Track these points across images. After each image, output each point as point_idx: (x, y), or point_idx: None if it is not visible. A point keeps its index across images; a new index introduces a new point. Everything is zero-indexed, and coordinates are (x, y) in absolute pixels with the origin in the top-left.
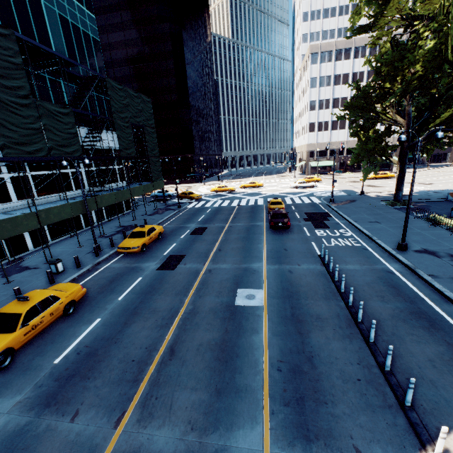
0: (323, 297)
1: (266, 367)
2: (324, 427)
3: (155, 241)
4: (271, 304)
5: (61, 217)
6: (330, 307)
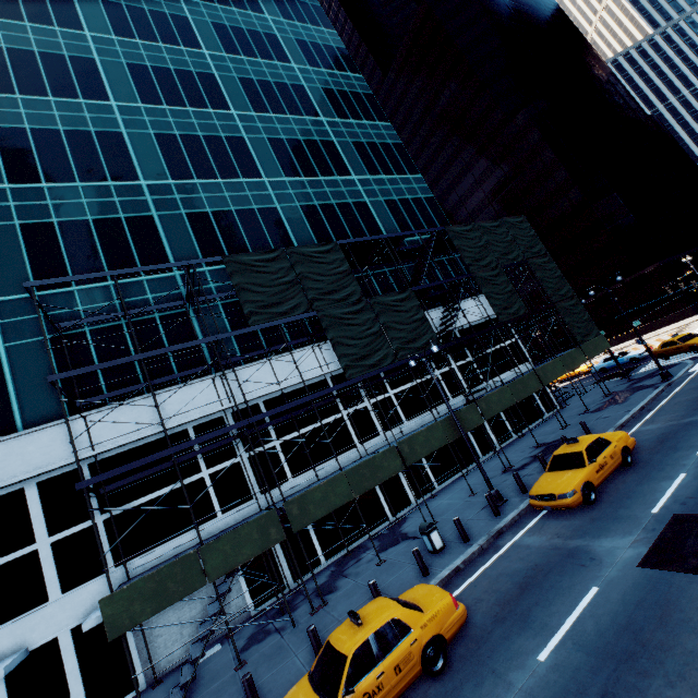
0: None
1: None
2: None
3: (618, 472)
4: None
5: (431, 447)
6: None
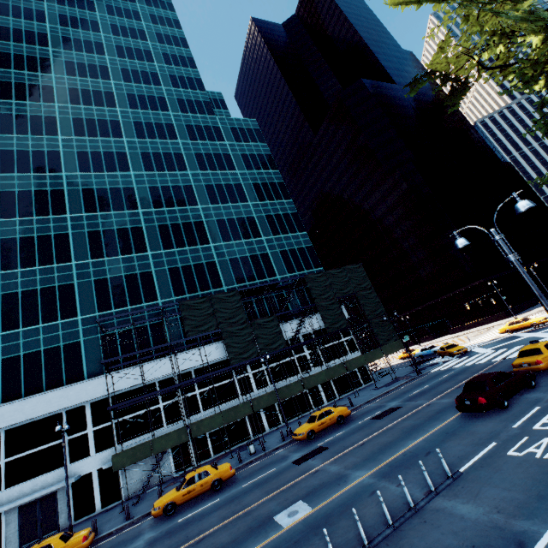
0: (339, 543)
1: None
2: None
3: (334, 427)
4: (290, 529)
5: (270, 403)
6: None
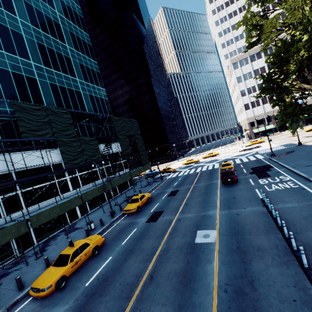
0: (264, 232)
1: (215, 288)
2: None
3: (146, 204)
4: (221, 240)
5: (93, 196)
6: (269, 239)
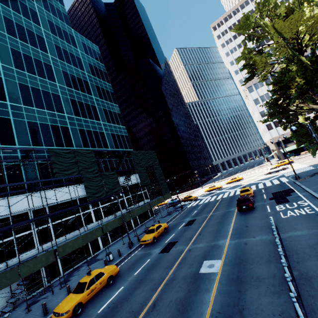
0: (266, 261)
1: (207, 316)
2: None
3: (162, 234)
4: (224, 270)
5: (113, 227)
6: (269, 269)
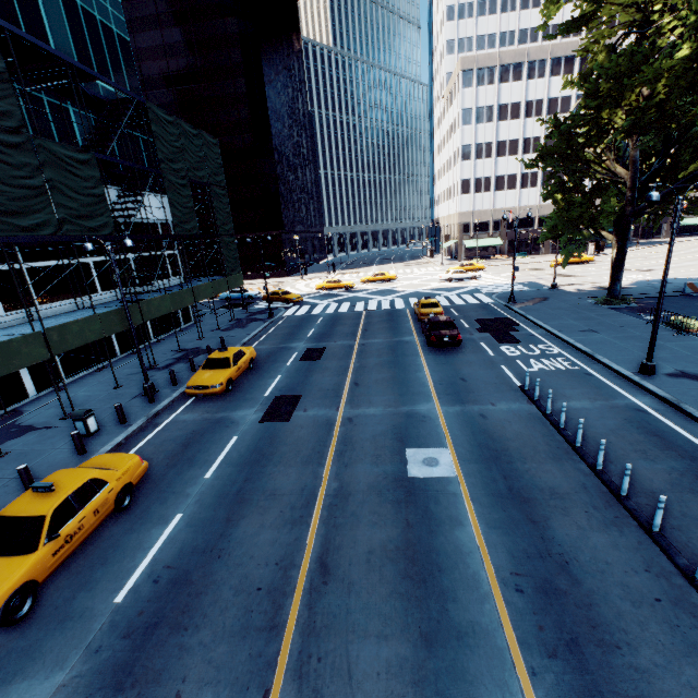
0: (550, 457)
1: (495, 586)
2: (631, 694)
3: (244, 373)
4: (469, 473)
5: (86, 339)
6: (566, 473)
